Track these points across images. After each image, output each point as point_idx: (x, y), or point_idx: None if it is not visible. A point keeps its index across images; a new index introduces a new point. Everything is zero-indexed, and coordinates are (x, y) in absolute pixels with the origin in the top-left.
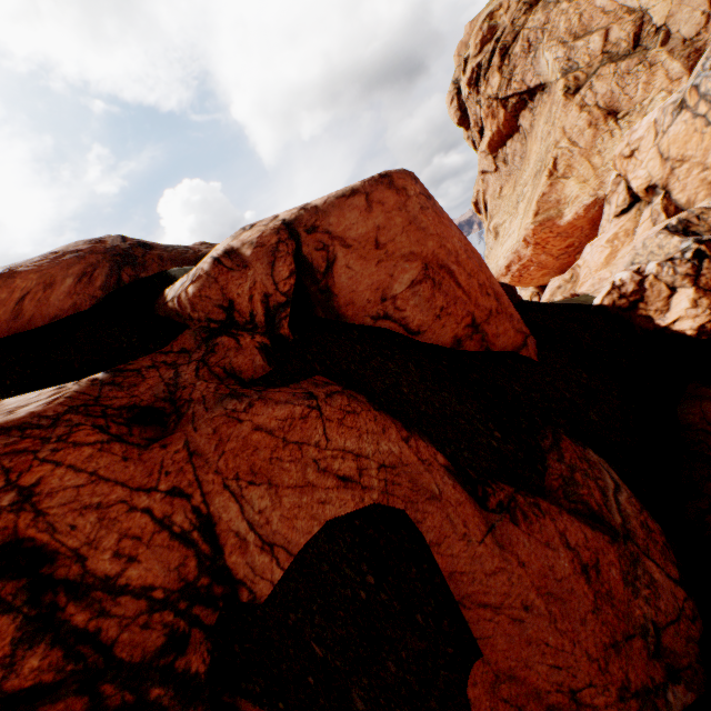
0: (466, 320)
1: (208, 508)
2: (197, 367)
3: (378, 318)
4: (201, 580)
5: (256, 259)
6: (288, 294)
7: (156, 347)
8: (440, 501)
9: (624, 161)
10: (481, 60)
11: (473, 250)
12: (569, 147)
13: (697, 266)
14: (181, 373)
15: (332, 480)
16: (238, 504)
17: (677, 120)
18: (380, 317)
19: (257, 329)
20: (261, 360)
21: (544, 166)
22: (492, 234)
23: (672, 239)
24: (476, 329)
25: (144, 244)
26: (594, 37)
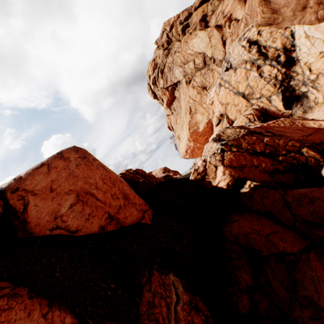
0: (105, 216)
1: None
2: None
3: (53, 229)
4: None
5: None
6: None
7: None
8: None
9: (211, 106)
10: (155, 75)
11: (112, 176)
12: (193, 102)
13: (222, 155)
14: None
15: None
16: None
17: (220, 90)
18: (54, 228)
19: None
20: None
21: (187, 110)
22: (178, 139)
23: (214, 144)
24: (112, 218)
25: None
26: (190, 63)
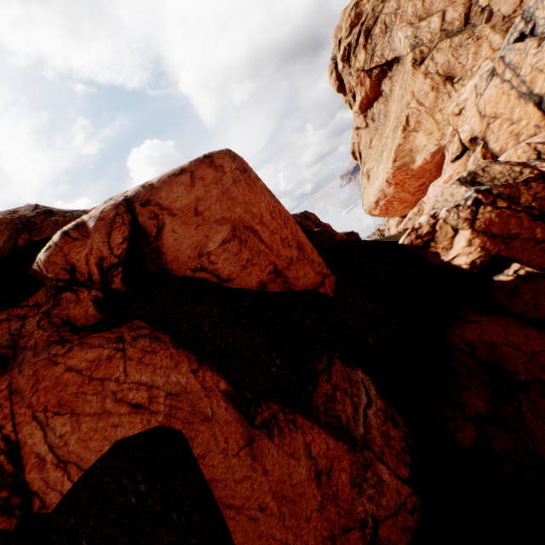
0: (269, 268)
1: (17, 435)
2: (41, 318)
3: (196, 270)
4: (2, 493)
5: (95, 230)
6: (120, 256)
7: (18, 301)
8: (210, 422)
9: (455, 118)
10: (351, 40)
11: (282, 210)
12: (417, 107)
13: (474, 211)
14: (26, 324)
15: (126, 407)
16: (43, 431)
17: (490, 85)
18: (198, 269)
19: (94, 285)
20: (94, 310)
21: (400, 122)
22: (365, 177)
23: (460, 189)
24: (278, 274)
25: (49, 212)
26: (434, 18)
